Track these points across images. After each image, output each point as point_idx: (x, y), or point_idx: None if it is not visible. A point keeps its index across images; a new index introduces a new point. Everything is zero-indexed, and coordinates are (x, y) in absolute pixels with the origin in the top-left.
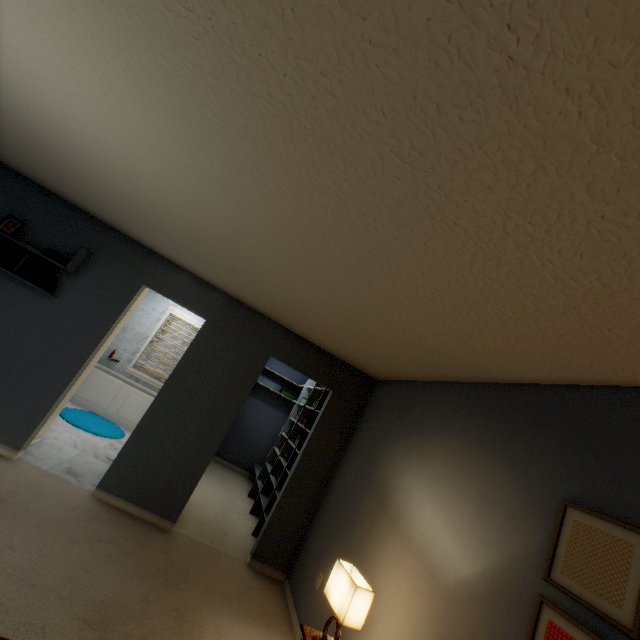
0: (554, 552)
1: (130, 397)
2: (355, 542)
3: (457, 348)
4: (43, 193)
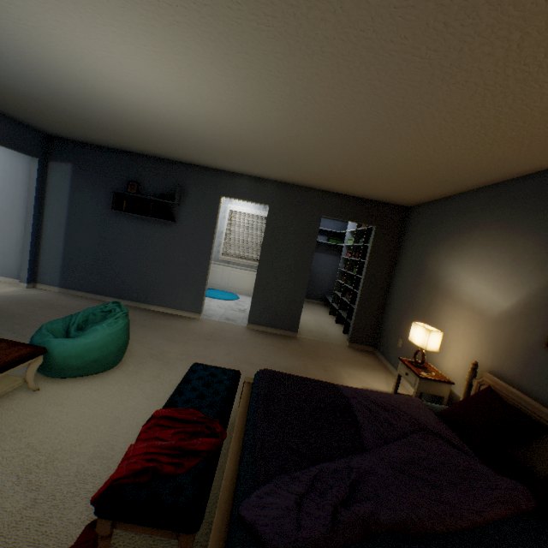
0: None
1: (230, 274)
2: (420, 316)
3: (479, 162)
4: (136, 157)
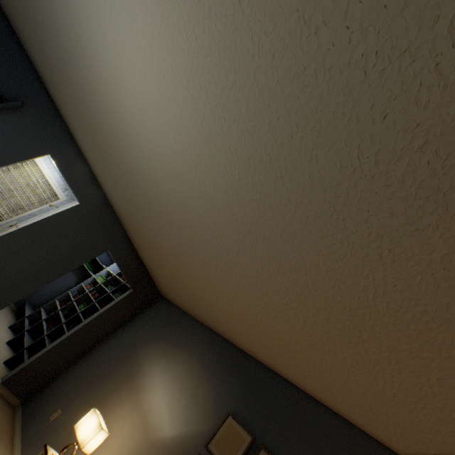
0: (215, 434)
1: None
2: (100, 396)
3: (223, 318)
4: (12, 36)
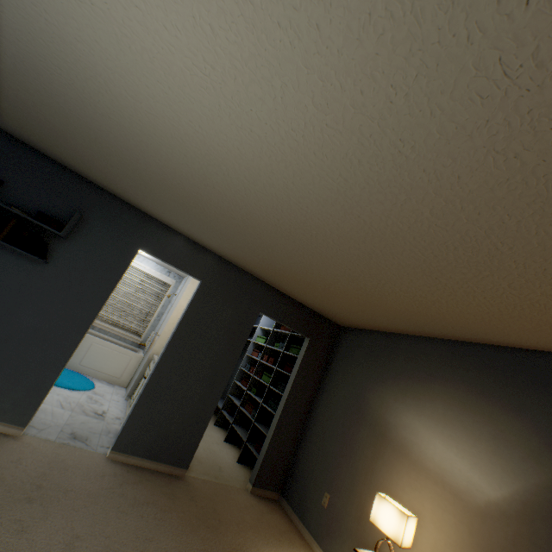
0: None
1: (92, 346)
2: (360, 468)
3: (475, 323)
4: (18, 146)
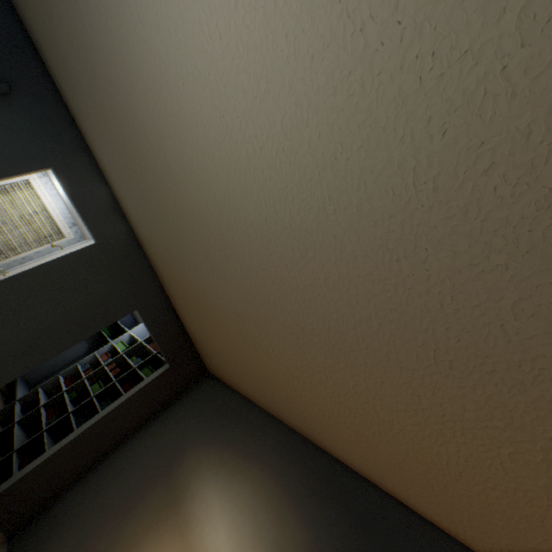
0: None
1: None
2: (127, 534)
3: (317, 417)
4: None
